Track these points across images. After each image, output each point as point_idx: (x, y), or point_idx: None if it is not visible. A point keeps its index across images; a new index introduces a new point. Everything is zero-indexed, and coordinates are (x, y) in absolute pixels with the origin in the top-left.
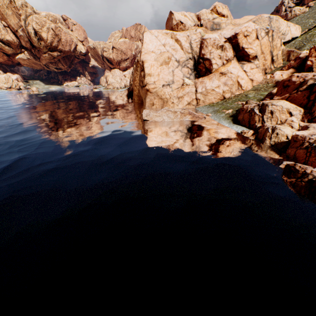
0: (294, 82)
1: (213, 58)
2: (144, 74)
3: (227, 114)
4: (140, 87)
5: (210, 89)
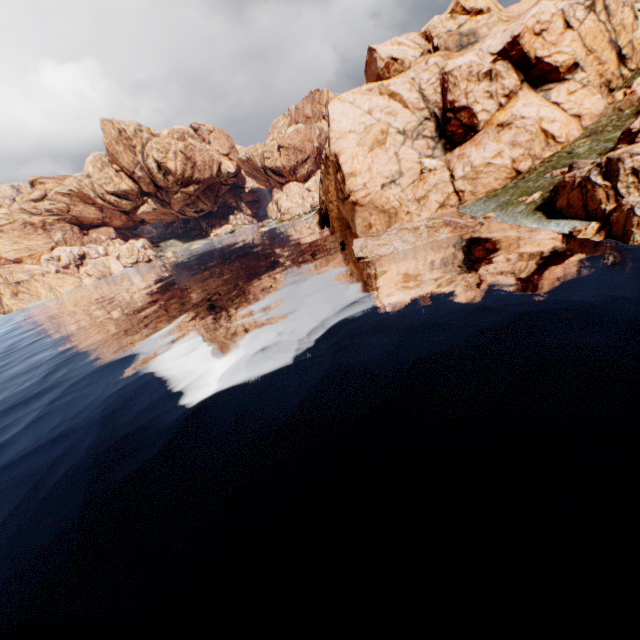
0: None
1: (473, 101)
2: (343, 177)
3: (530, 204)
4: (340, 202)
5: (480, 164)
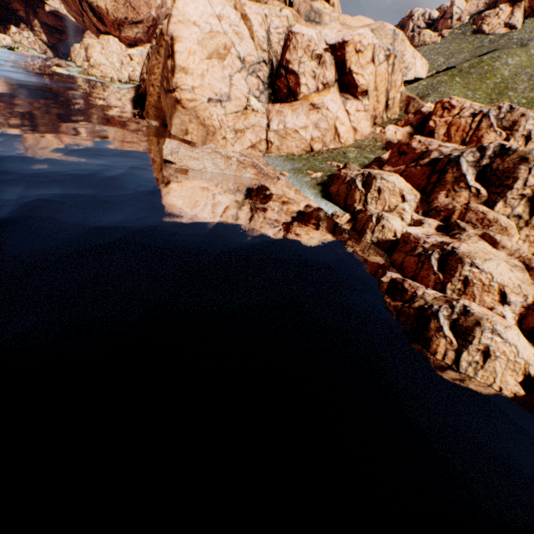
0: (414, 149)
1: (303, 73)
2: (174, 66)
3: (314, 180)
4: (164, 91)
5: (291, 128)
